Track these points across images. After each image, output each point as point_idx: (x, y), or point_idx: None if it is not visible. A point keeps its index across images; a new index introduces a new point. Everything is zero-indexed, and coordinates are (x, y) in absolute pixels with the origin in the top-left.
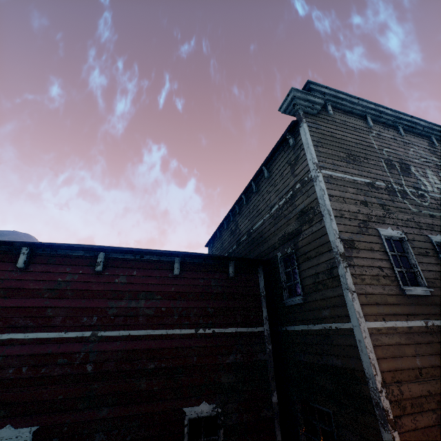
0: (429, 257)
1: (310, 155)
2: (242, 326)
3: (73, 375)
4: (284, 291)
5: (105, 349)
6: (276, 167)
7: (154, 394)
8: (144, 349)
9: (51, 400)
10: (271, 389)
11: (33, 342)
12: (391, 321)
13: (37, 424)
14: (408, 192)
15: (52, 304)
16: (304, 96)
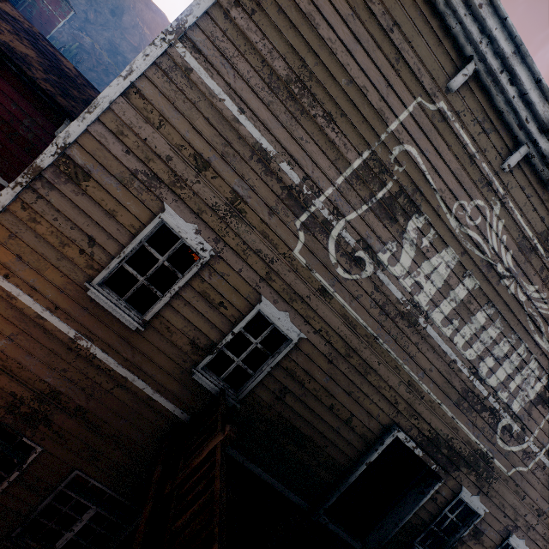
0: (217, 312)
1: (194, 2)
2: None
3: None
4: None
5: None
6: None
7: None
8: None
9: None
10: None
11: None
12: (16, 287)
13: None
14: (333, 232)
15: None
16: None
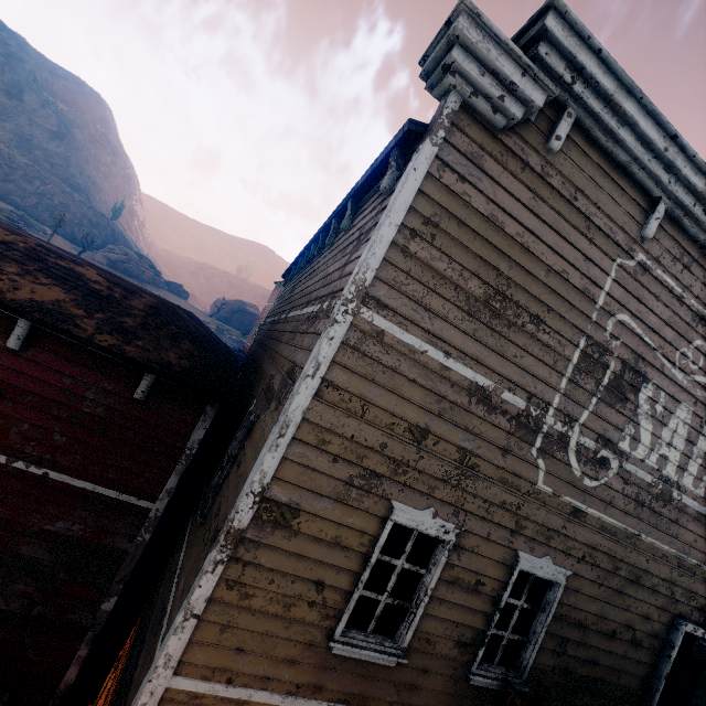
0: (476, 593)
1: (367, 252)
2: (113, 487)
3: None
4: (217, 471)
5: None
6: (356, 222)
7: None
8: None
9: None
10: (110, 592)
11: None
12: (244, 688)
13: None
14: (571, 444)
15: None
16: (492, 50)
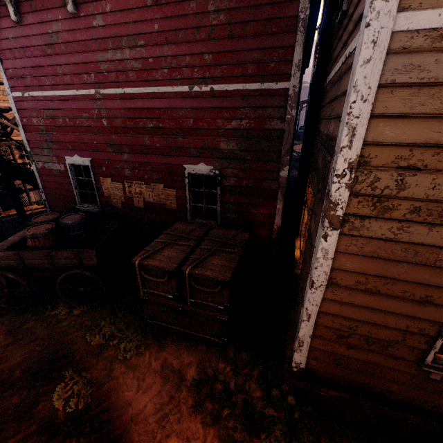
0: None
1: None
2: (254, 81)
3: (97, 127)
4: None
5: (110, 107)
6: None
7: (157, 150)
8: (140, 108)
9: (91, 144)
10: (282, 164)
11: (62, 99)
12: None
13: (90, 157)
14: None
15: (57, 62)
16: None
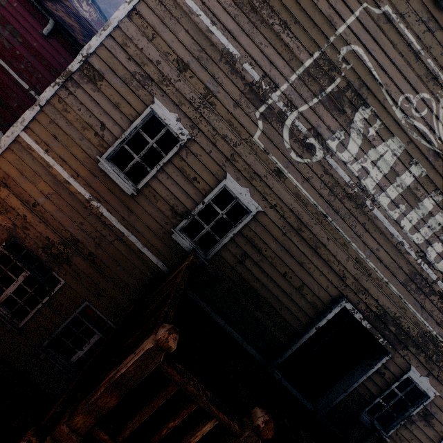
0: (192, 185)
1: None
2: None
3: None
4: None
5: None
6: None
7: None
8: None
9: None
10: None
11: None
12: (53, 159)
13: None
14: (287, 121)
15: None
16: None
